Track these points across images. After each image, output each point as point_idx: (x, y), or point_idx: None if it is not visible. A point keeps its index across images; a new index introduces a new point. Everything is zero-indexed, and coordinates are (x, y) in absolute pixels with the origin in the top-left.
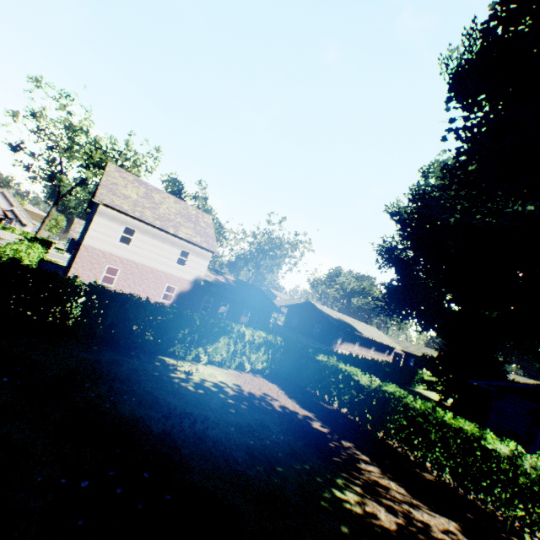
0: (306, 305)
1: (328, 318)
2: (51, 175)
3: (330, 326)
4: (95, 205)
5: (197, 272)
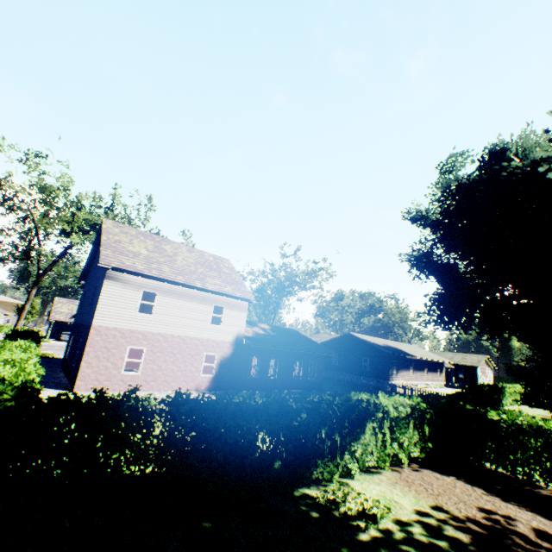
0: (344, 337)
1: (376, 347)
2: (26, 250)
3: (381, 355)
4: (93, 273)
5: (235, 328)
